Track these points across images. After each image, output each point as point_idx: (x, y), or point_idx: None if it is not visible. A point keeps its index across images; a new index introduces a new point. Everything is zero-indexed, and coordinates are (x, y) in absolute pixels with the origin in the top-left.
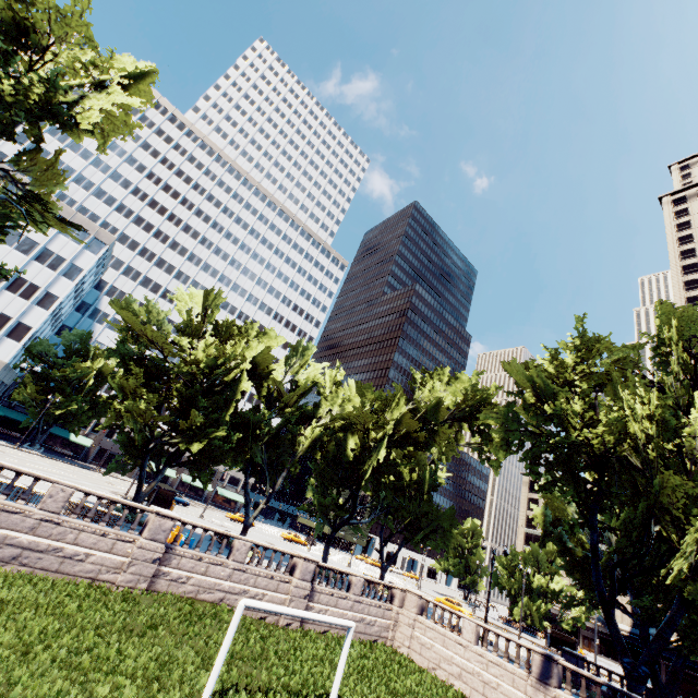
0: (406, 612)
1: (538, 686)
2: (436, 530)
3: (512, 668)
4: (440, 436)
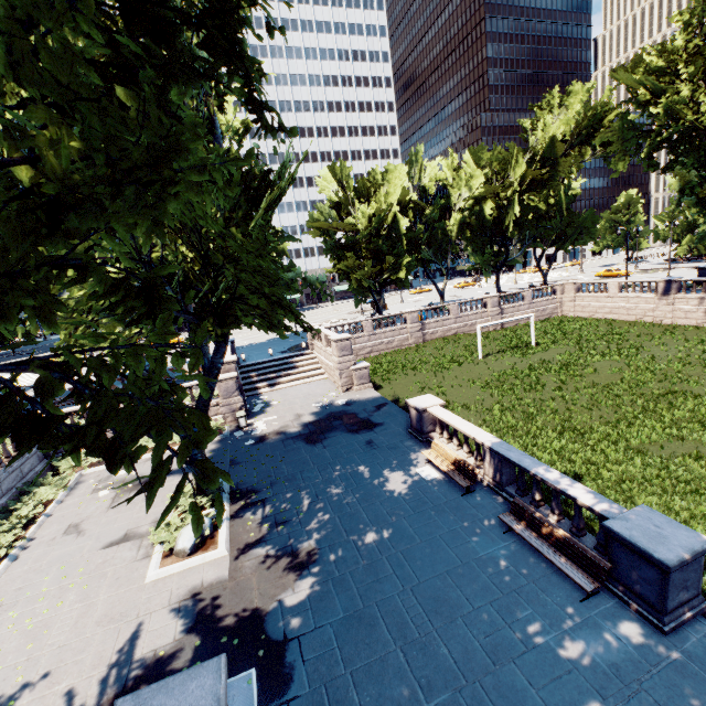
0: (567, 295)
1: (662, 298)
2: (581, 232)
3: (645, 296)
4: (563, 166)
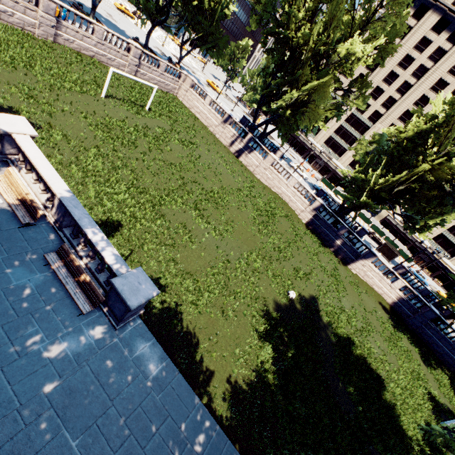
0: (185, 85)
1: (223, 123)
2: (215, 47)
3: (218, 116)
4: None
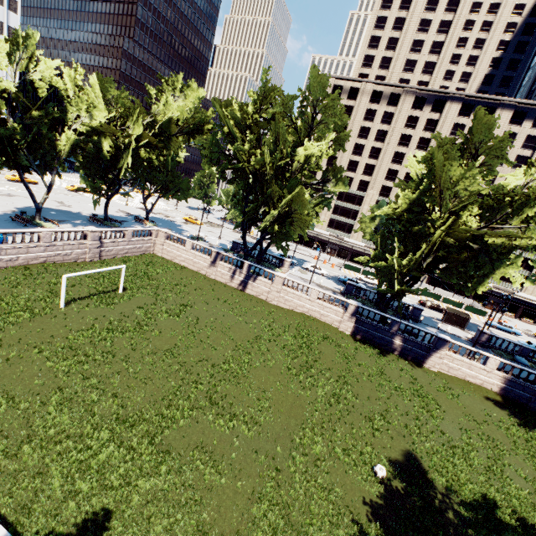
0: (159, 239)
1: (213, 262)
2: (179, 191)
3: (205, 257)
4: (174, 142)
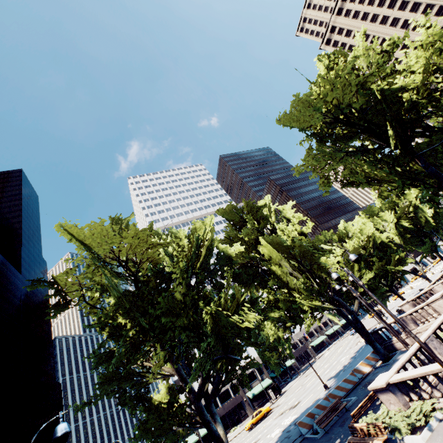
0: None
1: None
2: None
3: None
4: None
